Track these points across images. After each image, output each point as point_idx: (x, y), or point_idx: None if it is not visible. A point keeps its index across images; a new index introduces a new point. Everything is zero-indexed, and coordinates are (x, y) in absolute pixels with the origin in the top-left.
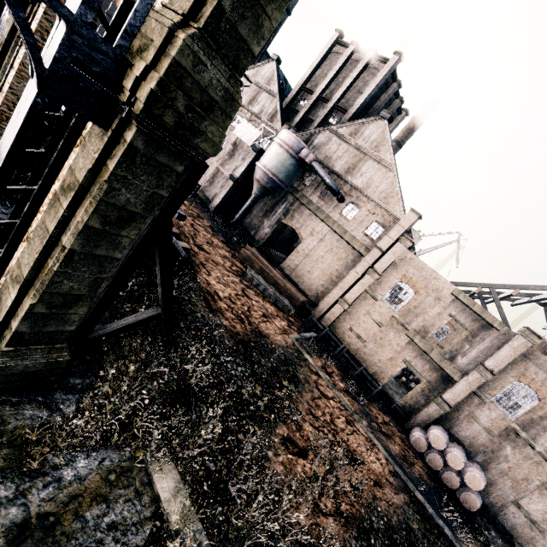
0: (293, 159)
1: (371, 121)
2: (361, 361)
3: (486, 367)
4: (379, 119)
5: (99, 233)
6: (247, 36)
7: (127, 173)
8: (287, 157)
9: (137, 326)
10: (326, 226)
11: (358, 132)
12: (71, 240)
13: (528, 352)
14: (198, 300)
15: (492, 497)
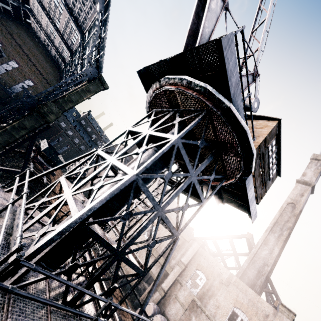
0: None
1: None
2: (126, 273)
3: (182, 261)
4: None
5: (16, 128)
6: (64, 106)
7: (29, 118)
8: None
9: (8, 171)
10: None
11: None
12: (8, 127)
13: (199, 251)
14: (41, 197)
15: None
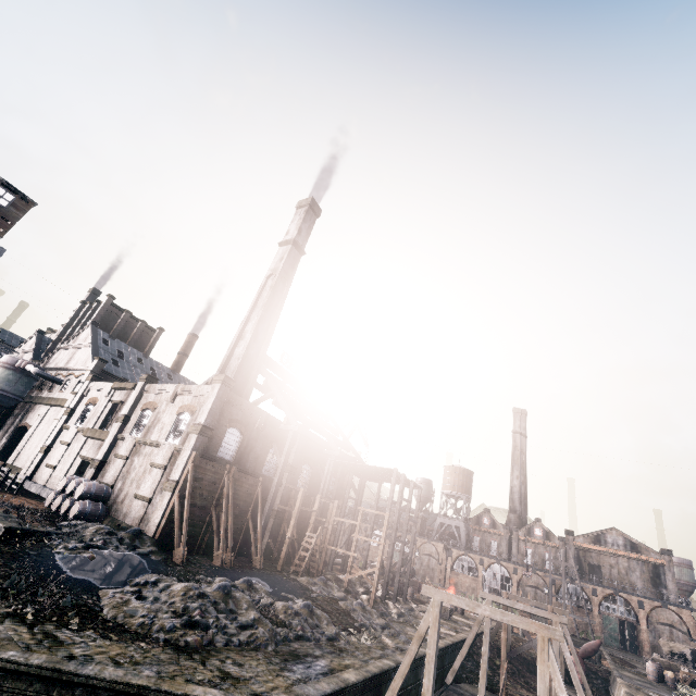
0: (10, 370)
1: (84, 330)
2: (51, 486)
3: (121, 414)
4: (88, 326)
5: None
6: None
7: None
8: (4, 370)
9: None
10: (48, 406)
11: (77, 340)
12: None
13: (146, 388)
14: None
15: (125, 508)
